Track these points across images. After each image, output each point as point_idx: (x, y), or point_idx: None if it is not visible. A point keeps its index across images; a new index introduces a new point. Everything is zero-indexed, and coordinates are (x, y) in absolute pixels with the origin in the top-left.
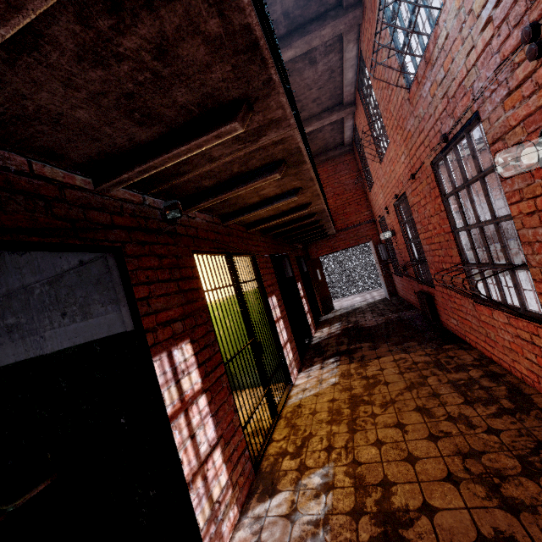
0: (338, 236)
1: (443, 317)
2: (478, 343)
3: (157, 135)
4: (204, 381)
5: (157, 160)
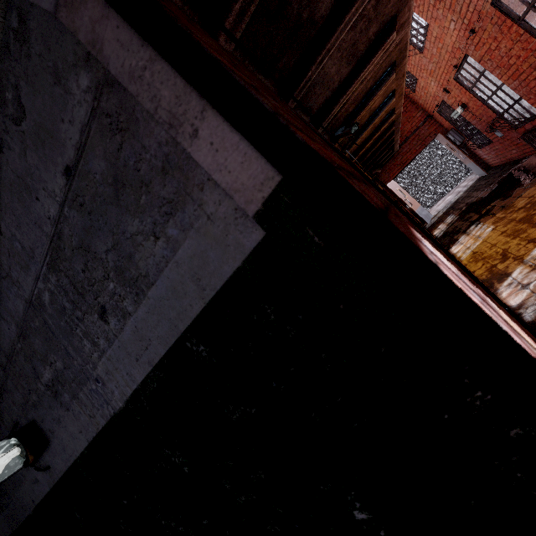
0: (401, 151)
1: None
2: None
3: (350, 70)
4: None
5: (352, 87)
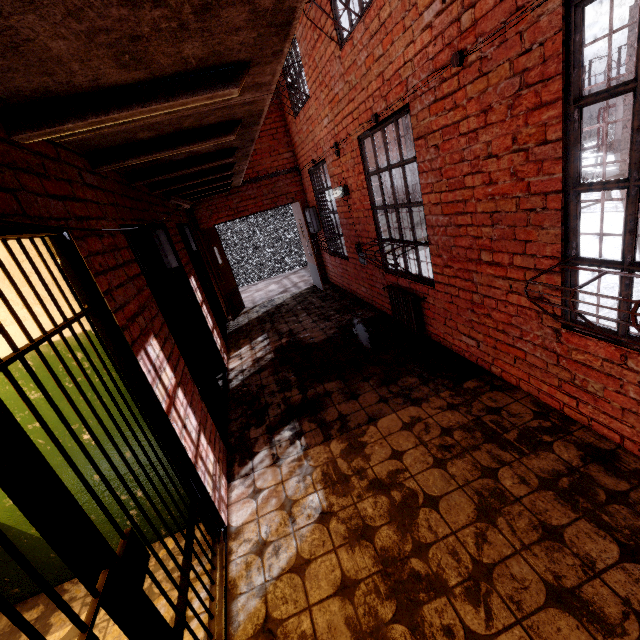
0: (244, 191)
1: (437, 328)
2: (531, 383)
3: None
4: None
5: None
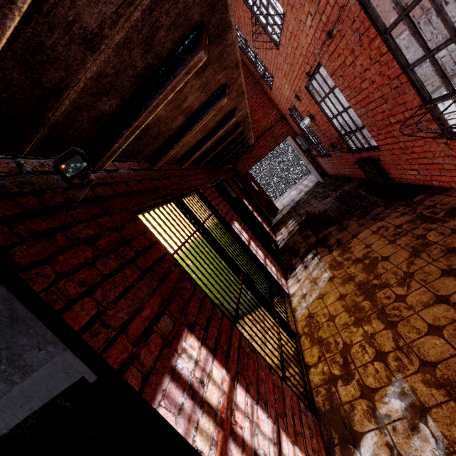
0: (257, 145)
1: (394, 173)
2: (455, 181)
3: None
4: (228, 367)
5: None
